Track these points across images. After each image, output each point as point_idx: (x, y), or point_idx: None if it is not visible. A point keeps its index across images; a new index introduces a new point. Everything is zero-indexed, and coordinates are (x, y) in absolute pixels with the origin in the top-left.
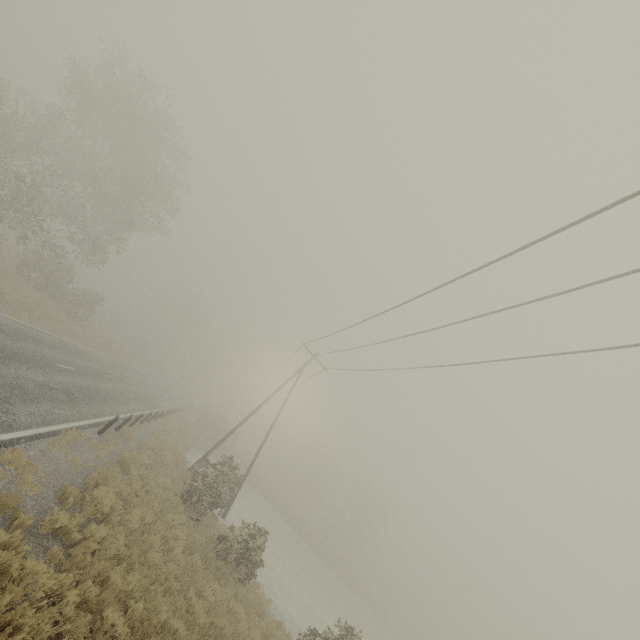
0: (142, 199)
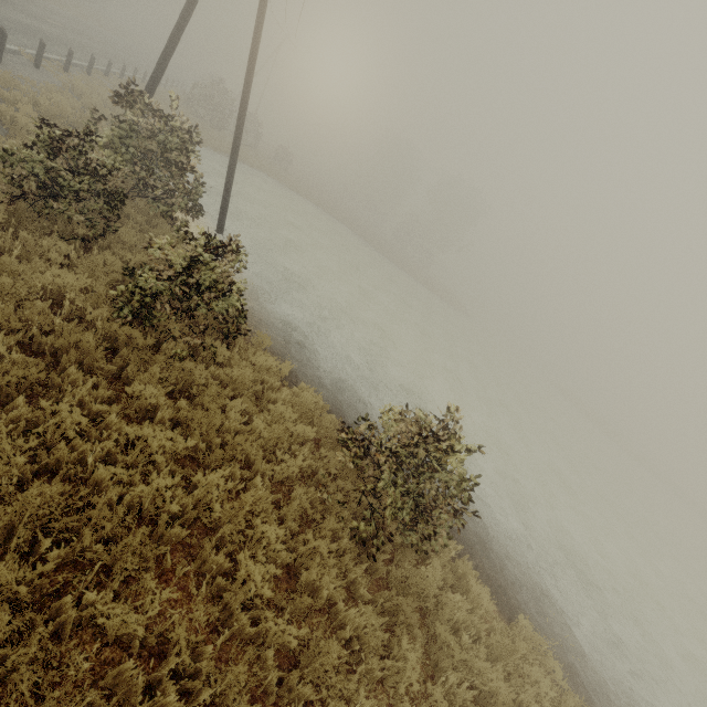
0: None
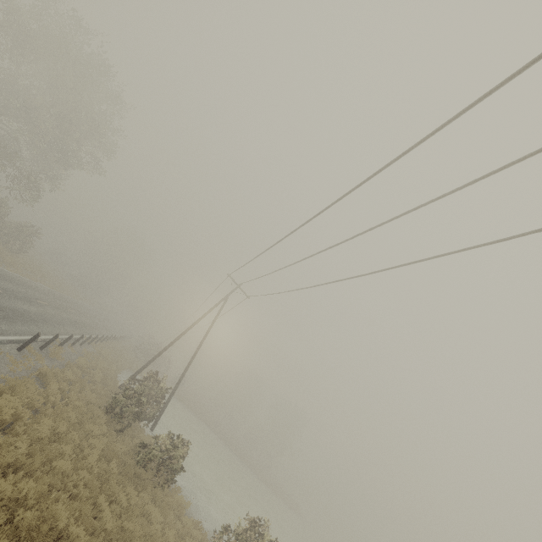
0: (77, 137)
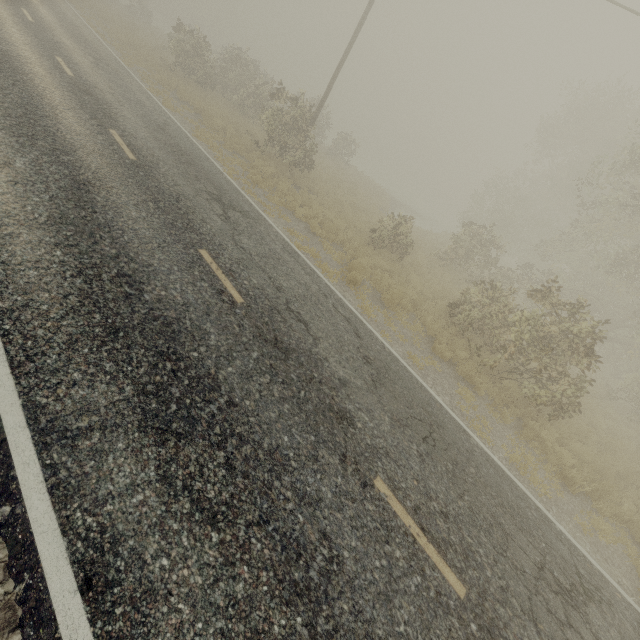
0: None
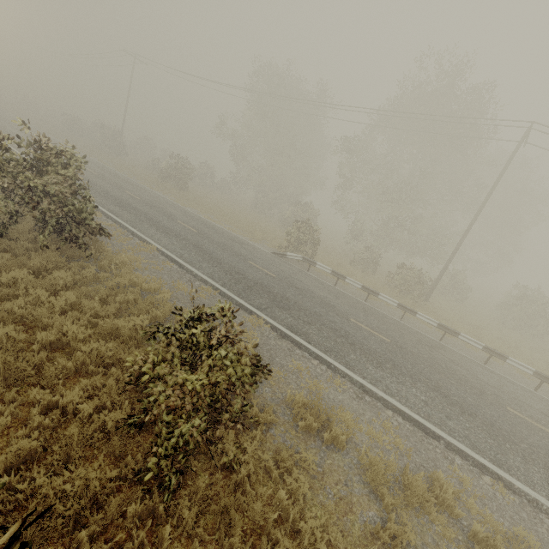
0: None
